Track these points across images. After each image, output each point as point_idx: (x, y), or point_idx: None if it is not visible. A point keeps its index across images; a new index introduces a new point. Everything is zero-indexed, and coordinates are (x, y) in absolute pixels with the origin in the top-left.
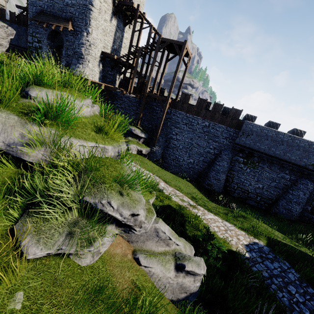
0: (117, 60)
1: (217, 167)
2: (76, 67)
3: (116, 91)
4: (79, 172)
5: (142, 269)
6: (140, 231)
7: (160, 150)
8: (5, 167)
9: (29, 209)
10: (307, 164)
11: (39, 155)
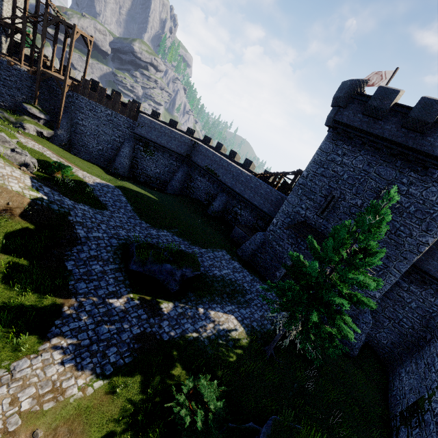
0: None
1: (121, 153)
2: None
3: (1, 59)
4: None
5: None
6: None
7: (65, 135)
8: None
9: None
10: (183, 153)
11: None
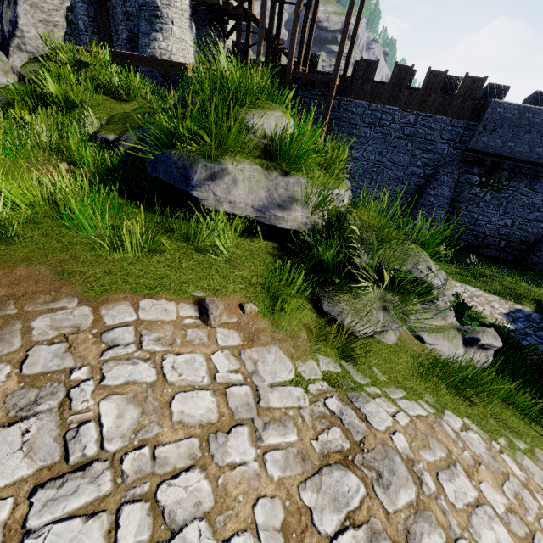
0: (222, 6)
1: (430, 199)
2: (152, 41)
3: None
4: (359, 235)
5: (426, 347)
6: (443, 300)
7: None
8: (254, 240)
9: (321, 287)
10: None
11: (297, 218)
